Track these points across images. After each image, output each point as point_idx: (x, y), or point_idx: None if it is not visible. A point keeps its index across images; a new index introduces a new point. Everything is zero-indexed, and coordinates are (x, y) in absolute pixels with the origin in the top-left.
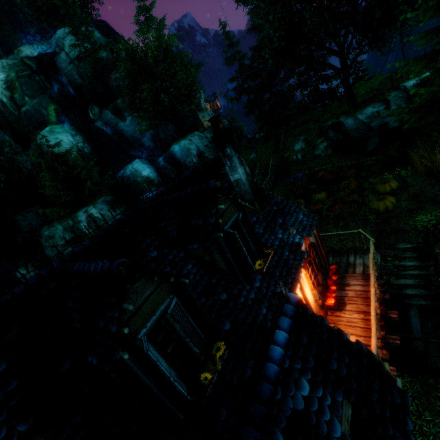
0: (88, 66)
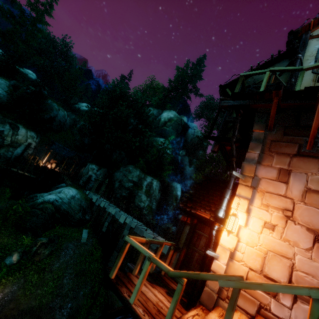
0: (196, 141)
